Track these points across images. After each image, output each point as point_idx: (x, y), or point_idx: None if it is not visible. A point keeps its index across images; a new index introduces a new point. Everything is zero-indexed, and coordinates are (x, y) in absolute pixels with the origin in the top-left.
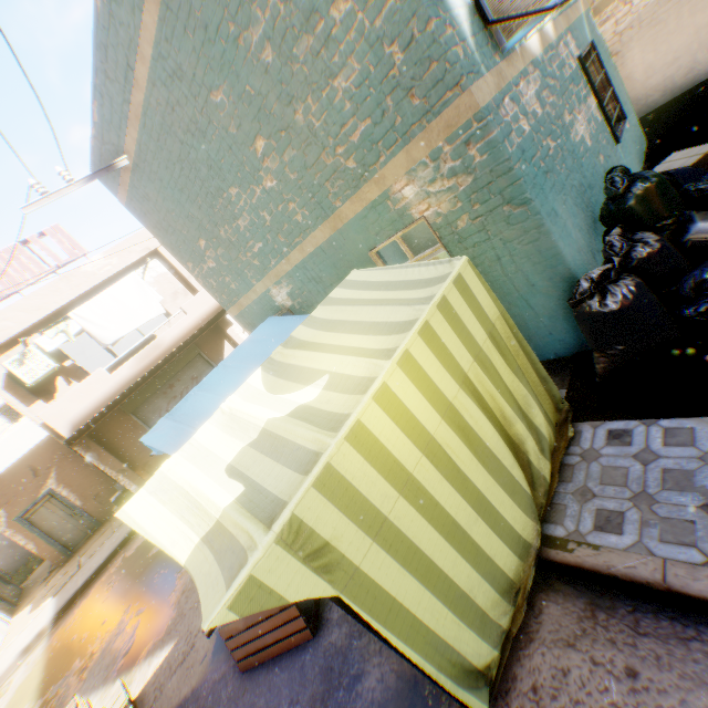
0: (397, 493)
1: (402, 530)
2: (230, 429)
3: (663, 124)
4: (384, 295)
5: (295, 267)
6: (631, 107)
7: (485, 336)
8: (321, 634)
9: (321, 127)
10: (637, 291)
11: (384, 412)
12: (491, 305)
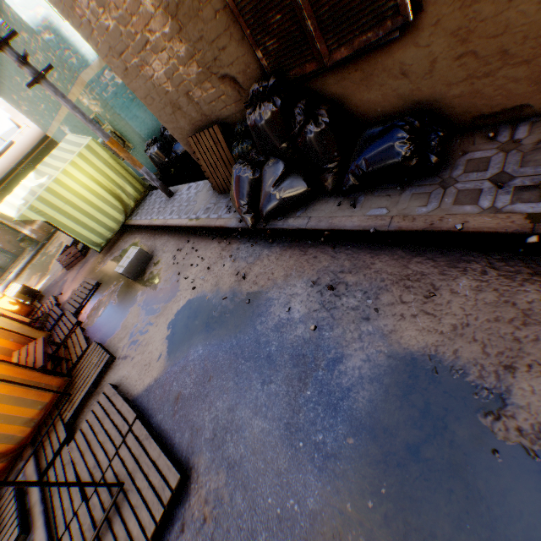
0: (65, 204)
1: (68, 212)
2: (25, 189)
3: None
4: (72, 148)
5: (66, 119)
6: None
7: (102, 164)
8: (87, 256)
9: (42, 69)
10: (156, 150)
11: (58, 184)
12: (106, 154)
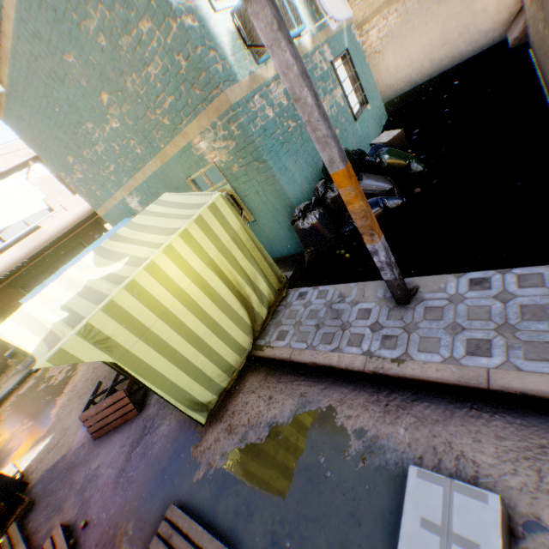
0: (157, 317)
1: (159, 335)
2: (69, 286)
3: (399, 107)
4: (175, 212)
5: (141, 184)
6: (378, 94)
7: (229, 239)
8: (143, 412)
9: (144, 95)
10: (319, 218)
11: (151, 276)
12: (236, 221)
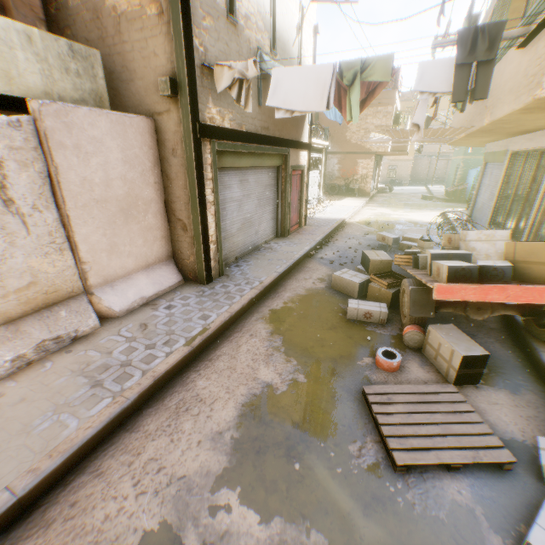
0: None
1: None
2: None
3: None
4: None
5: None
6: None
7: None
8: None
9: None
10: None
11: None
12: None
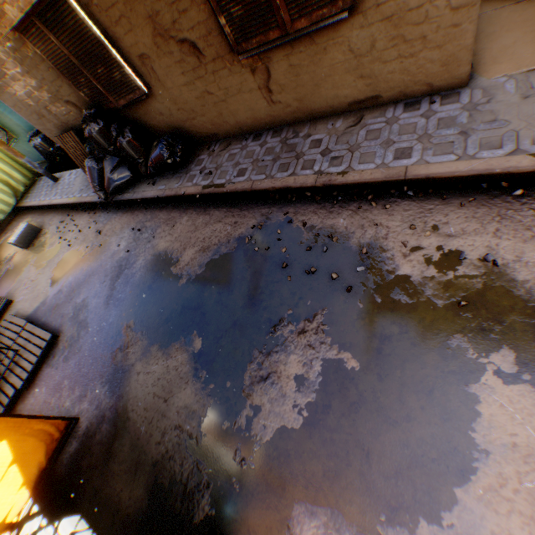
0: None
1: None
2: None
3: None
4: None
5: None
6: None
7: None
8: None
9: None
10: (41, 141)
11: None
12: None
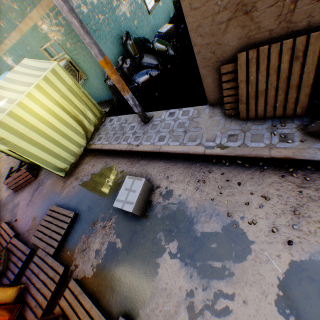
0: (30, 130)
1: (32, 138)
2: None
3: None
4: (32, 72)
5: (11, 48)
6: None
7: (66, 90)
8: (38, 178)
9: None
10: None
11: (22, 109)
12: (70, 80)
